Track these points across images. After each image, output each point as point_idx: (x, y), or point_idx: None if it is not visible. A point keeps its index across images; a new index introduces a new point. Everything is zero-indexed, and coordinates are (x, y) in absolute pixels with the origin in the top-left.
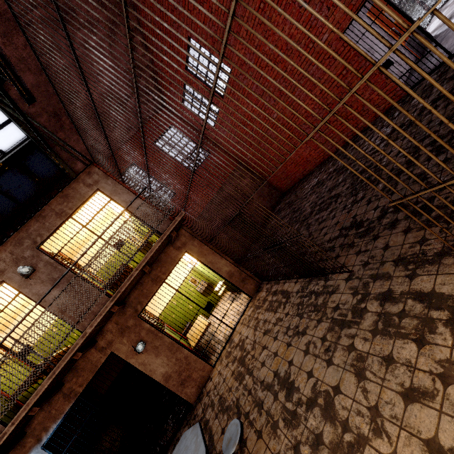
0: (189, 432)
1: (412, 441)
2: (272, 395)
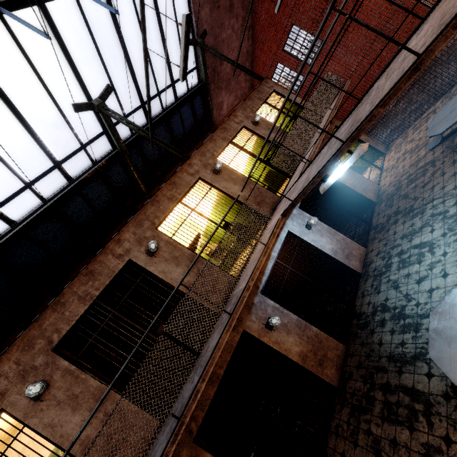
0: (435, 116)
1: None
2: None
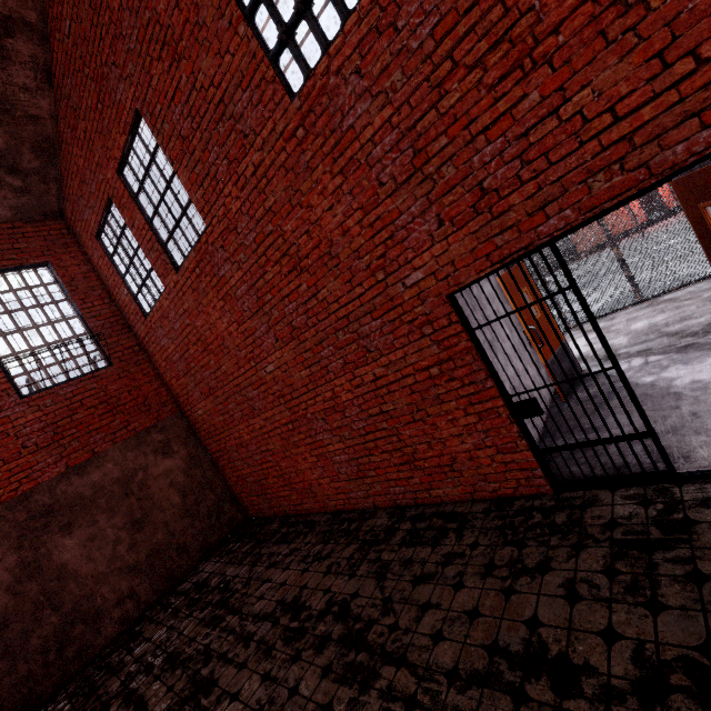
0: None
1: None
2: None
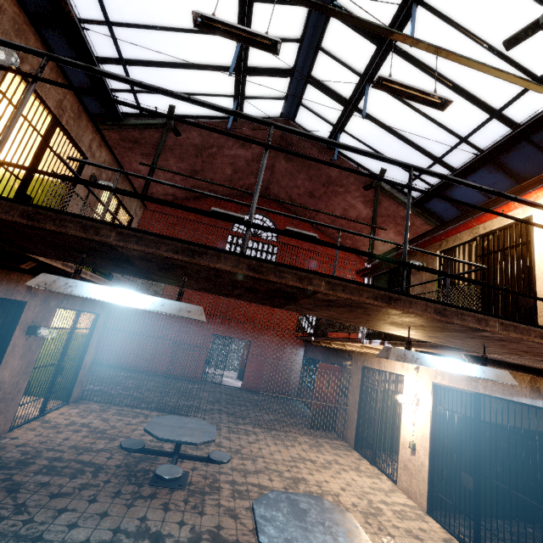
0: (165, 416)
1: (255, 448)
2: (171, 444)
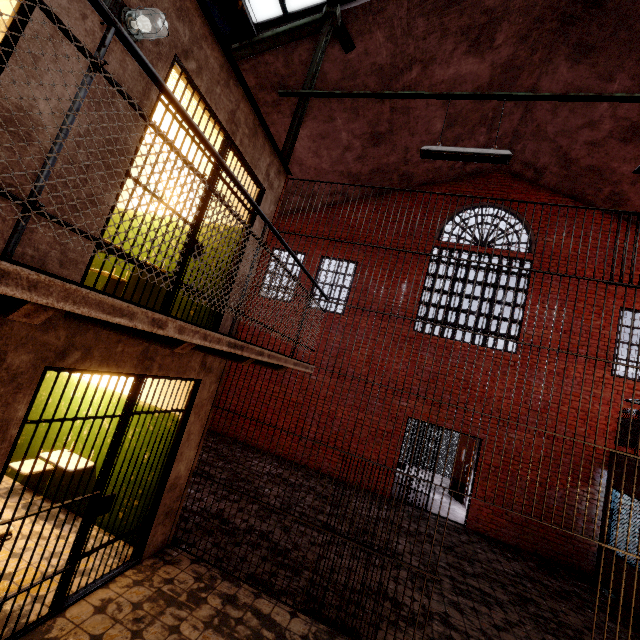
0: None
1: None
2: None
